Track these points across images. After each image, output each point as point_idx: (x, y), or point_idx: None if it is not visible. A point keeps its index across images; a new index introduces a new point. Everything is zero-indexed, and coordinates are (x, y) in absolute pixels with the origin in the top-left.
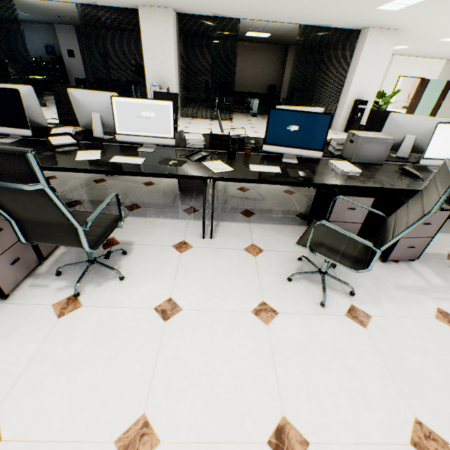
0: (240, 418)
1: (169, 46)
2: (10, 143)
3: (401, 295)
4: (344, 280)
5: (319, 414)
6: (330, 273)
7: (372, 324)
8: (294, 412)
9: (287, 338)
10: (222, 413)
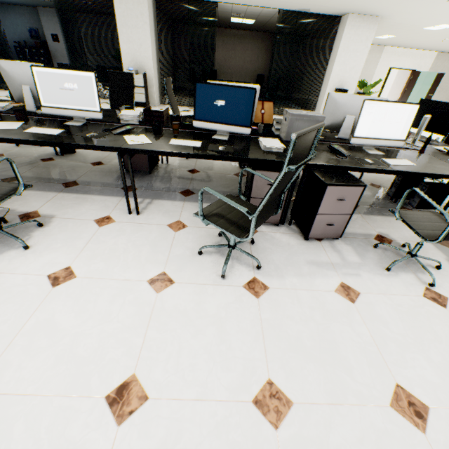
0: (88, 375)
1: (145, 29)
2: None
3: (310, 270)
4: (257, 255)
5: (172, 373)
6: (246, 249)
7: (266, 295)
8: (146, 371)
9: (173, 305)
10: (72, 369)
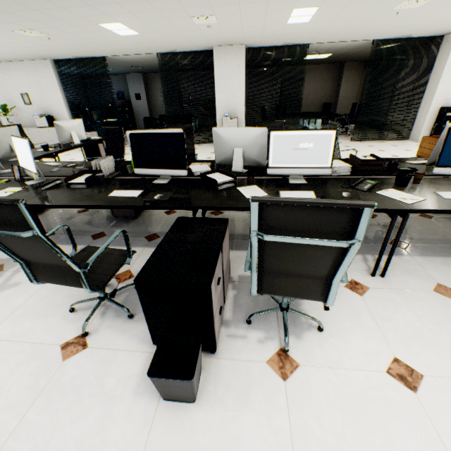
0: None
1: (240, 79)
2: (167, 184)
3: None
4: None
5: None
6: None
7: None
8: None
9: None
10: None
